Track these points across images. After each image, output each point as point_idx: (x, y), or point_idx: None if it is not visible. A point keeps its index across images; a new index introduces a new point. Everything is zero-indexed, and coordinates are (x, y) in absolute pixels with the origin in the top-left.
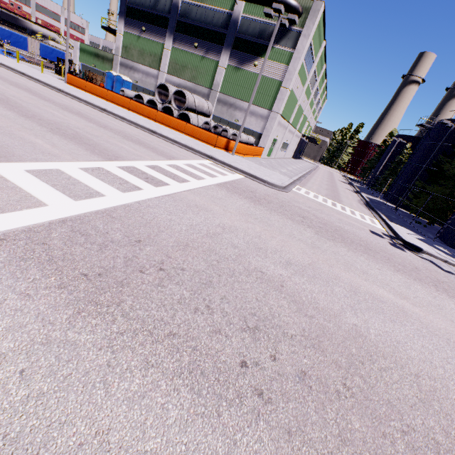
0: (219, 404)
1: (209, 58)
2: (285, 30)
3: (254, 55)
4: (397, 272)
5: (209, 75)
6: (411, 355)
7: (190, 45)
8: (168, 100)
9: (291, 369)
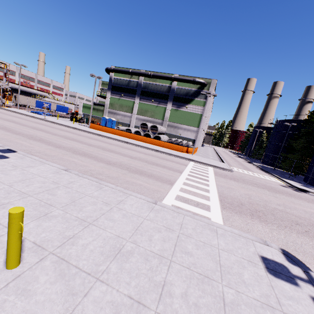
0: (312, 238)
1: (160, 106)
2: (199, 92)
3: (185, 103)
4: (308, 202)
5: (161, 113)
6: None
7: (149, 101)
8: (147, 130)
9: None
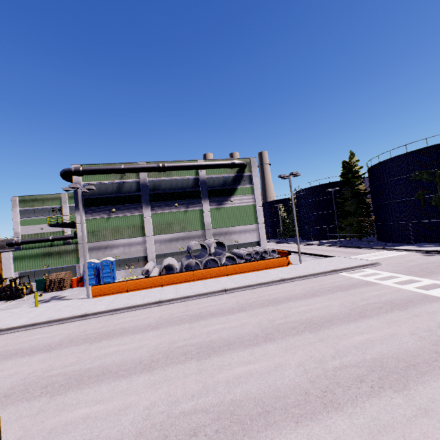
0: None
1: (192, 210)
2: (240, 176)
3: (227, 196)
4: None
5: (197, 220)
6: None
7: (169, 207)
8: (207, 254)
9: None
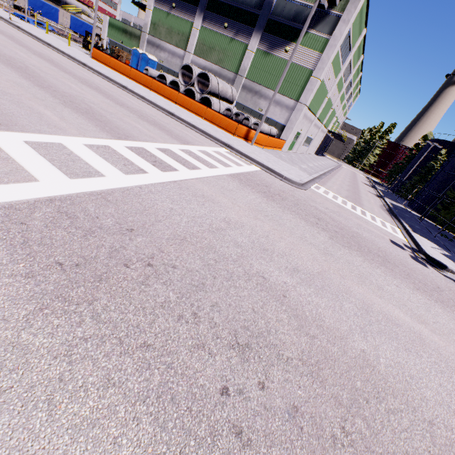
0: (185, 443)
1: (238, 40)
2: (323, 14)
3: (286, 39)
4: (416, 291)
5: (236, 58)
6: (426, 396)
7: (219, 26)
8: (191, 82)
9: (280, 402)
